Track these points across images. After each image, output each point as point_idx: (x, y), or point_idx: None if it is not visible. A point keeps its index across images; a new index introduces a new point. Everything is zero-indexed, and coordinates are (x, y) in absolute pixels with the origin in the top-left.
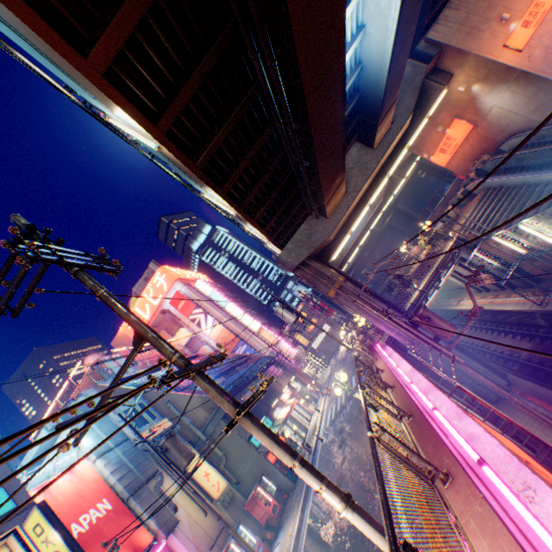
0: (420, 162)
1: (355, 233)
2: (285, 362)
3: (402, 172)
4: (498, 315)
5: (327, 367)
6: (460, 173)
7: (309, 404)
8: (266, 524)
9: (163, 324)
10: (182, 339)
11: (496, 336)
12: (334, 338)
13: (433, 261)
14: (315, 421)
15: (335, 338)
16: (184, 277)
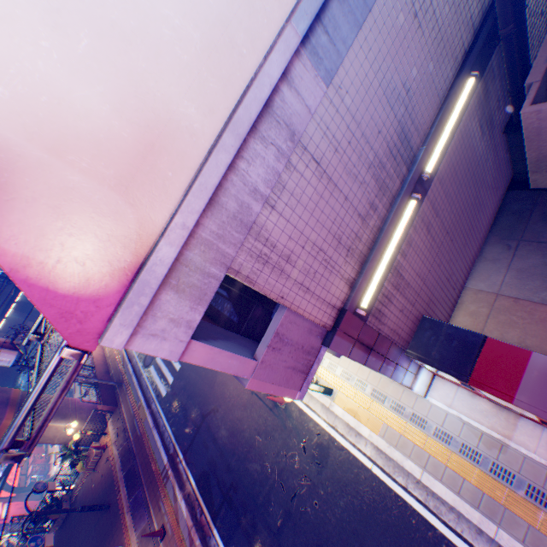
0: None
1: None
2: None
3: None
4: None
5: None
6: None
7: None
8: None
9: None
10: None
11: None
12: None
13: None
14: None
15: None
16: None
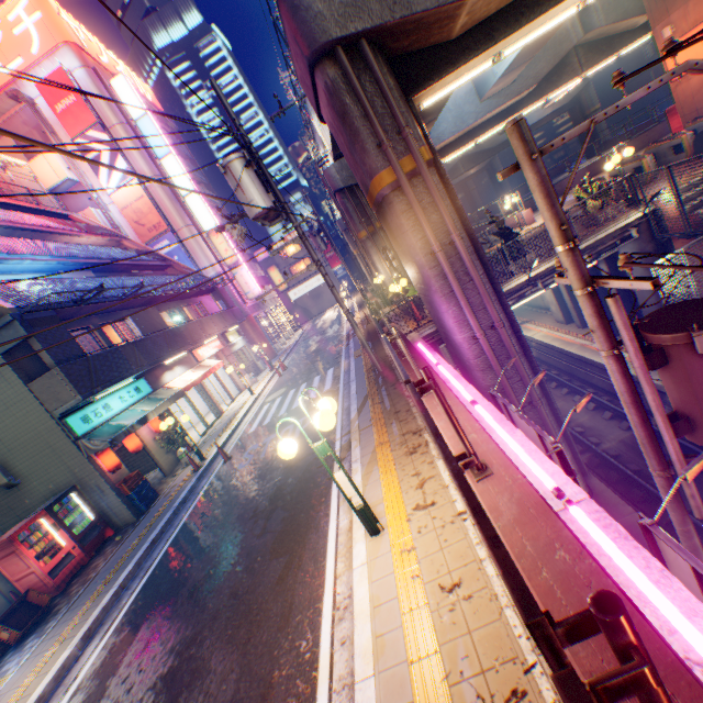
0: (579, 97)
1: (455, 130)
2: (236, 300)
3: (590, 59)
4: (586, 369)
5: (297, 331)
6: (683, 112)
7: (241, 378)
8: (21, 602)
9: (15, 128)
10: (47, 174)
11: (563, 396)
12: (334, 292)
13: (584, 236)
14: (239, 407)
15: (336, 293)
16: (91, 52)
